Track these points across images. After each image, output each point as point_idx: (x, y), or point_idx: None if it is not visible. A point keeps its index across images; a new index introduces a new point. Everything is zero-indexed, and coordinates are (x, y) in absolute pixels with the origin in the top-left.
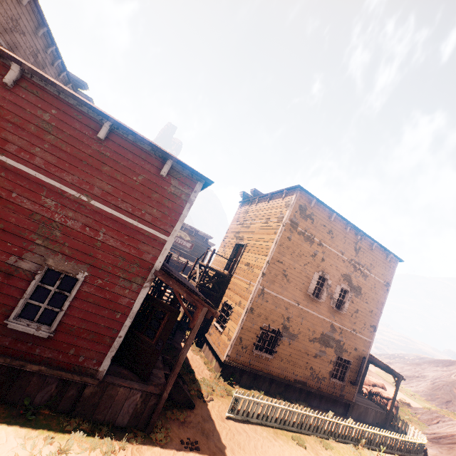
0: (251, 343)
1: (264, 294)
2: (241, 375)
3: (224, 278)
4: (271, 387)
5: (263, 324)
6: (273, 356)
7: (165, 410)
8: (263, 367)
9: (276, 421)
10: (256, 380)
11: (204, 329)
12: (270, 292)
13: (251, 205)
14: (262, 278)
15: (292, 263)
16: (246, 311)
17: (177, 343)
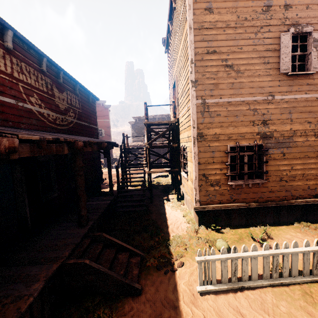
0: (223, 176)
1: (209, 108)
2: (228, 216)
3: (172, 126)
4: (280, 216)
5: (227, 146)
6: (265, 179)
7: (83, 315)
8: (256, 196)
9: (302, 272)
10: (253, 215)
11: (180, 183)
12: (217, 101)
13: (170, 40)
14: (194, 88)
15: (232, 43)
16: (193, 140)
17: (156, 206)
